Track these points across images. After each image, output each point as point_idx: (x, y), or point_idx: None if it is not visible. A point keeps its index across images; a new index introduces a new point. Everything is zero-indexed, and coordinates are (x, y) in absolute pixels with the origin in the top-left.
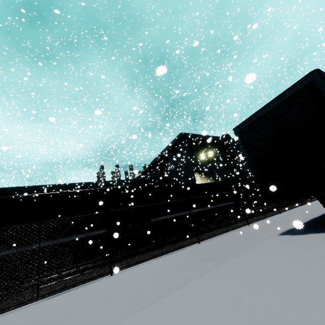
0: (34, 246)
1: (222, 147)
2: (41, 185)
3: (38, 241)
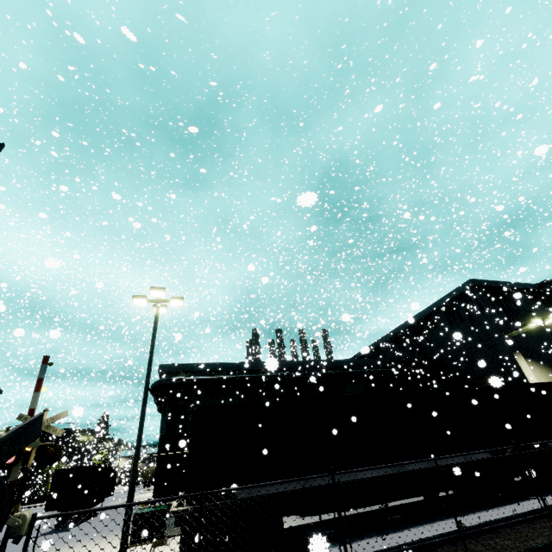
0: (408, 467)
1: (550, 303)
2: (254, 362)
3: (408, 460)
